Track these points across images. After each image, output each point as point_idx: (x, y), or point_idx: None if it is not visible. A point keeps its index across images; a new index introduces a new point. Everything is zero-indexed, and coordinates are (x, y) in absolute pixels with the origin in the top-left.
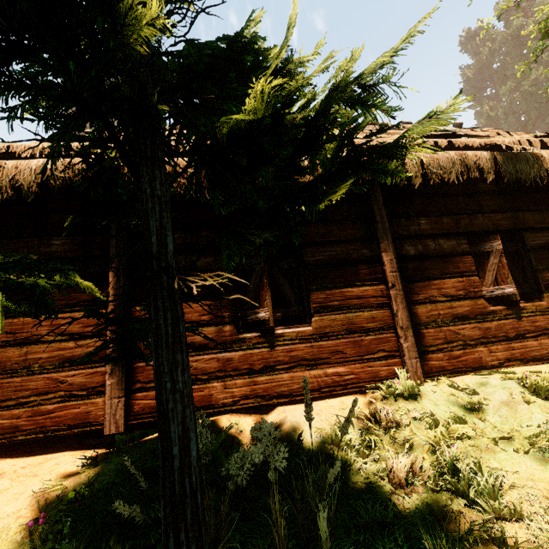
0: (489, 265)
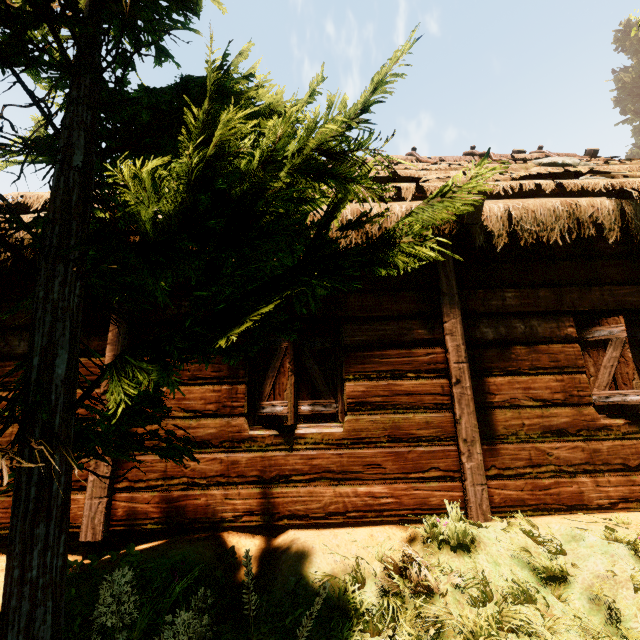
0: (605, 359)
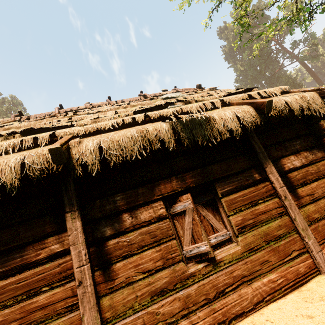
0: (186, 224)
